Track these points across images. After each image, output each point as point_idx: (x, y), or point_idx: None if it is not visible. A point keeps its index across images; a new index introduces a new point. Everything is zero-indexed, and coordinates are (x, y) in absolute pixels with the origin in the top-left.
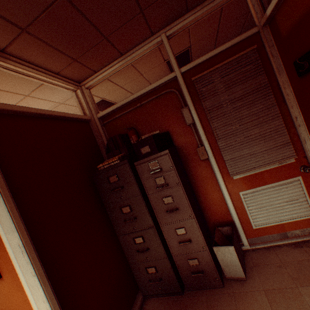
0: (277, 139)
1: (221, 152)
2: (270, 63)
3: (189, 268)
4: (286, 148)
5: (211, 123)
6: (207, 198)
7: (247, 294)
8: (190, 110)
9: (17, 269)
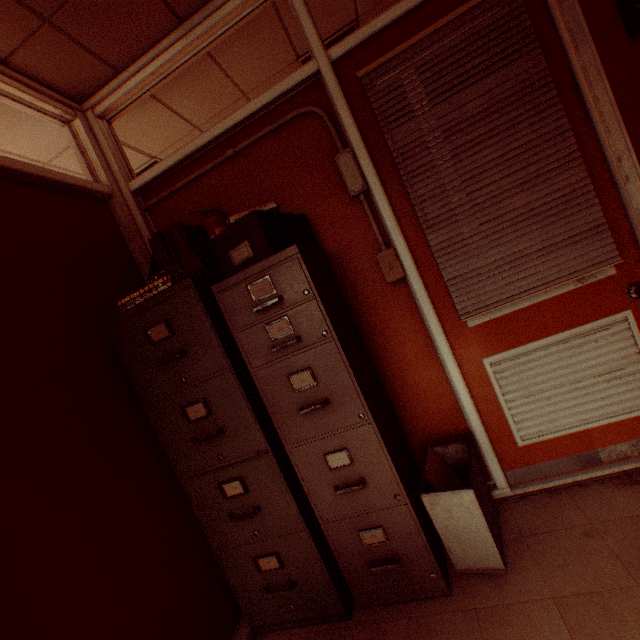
0: (573, 218)
1: (437, 261)
2: (551, 23)
3: (364, 551)
4: (596, 240)
5: (410, 187)
6: (406, 378)
7: (512, 611)
8: (357, 160)
9: None
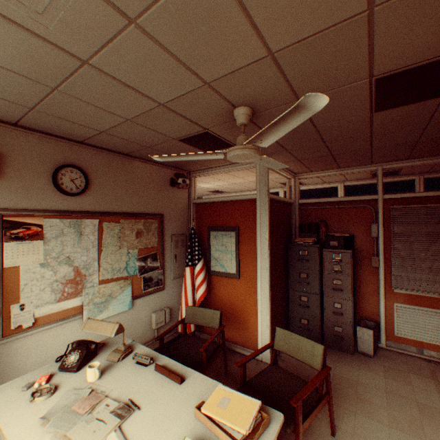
0: None
1: (391, 267)
2: None
3: (332, 331)
4: None
5: (392, 243)
6: (364, 296)
7: (370, 362)
8: (378, 227)
9: (258, 277)
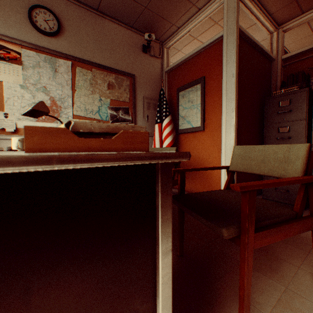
0: None
1: None
2: None
3: None
4: None
5: None
6: None
7: None
8: None
9: (222, 122)
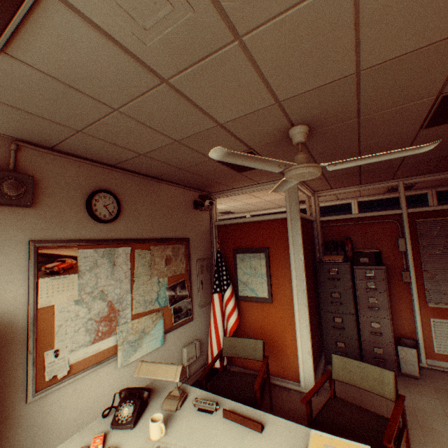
0: None
1: (423, 281)
2: None
3: (372, 353)
4: None
5: (421, 257)
6: (397, 313)
7: (418, 384)
8: (404, 241)
9: (294, 300)
